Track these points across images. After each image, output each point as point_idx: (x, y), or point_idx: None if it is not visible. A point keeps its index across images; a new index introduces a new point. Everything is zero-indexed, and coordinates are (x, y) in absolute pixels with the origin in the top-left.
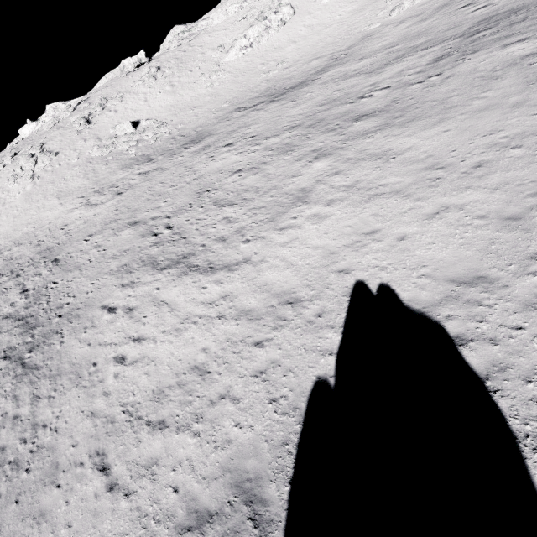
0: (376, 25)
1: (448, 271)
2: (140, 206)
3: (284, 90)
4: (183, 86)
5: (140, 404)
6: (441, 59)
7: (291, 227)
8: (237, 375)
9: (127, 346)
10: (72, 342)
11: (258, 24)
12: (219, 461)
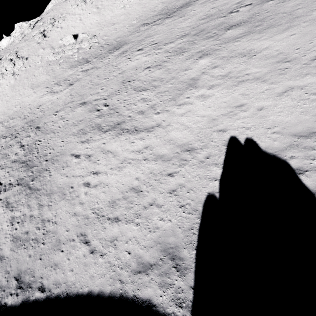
0: None
1: (292, 129)
2: (86, 92)
3: (175, 9)
4: (104, 8)
5: (102, 209)
6: None
7: (186, 104)
8: (159, 192)
9: (89, 177)
10: (56, 175)
11: None
12: (152, 238)
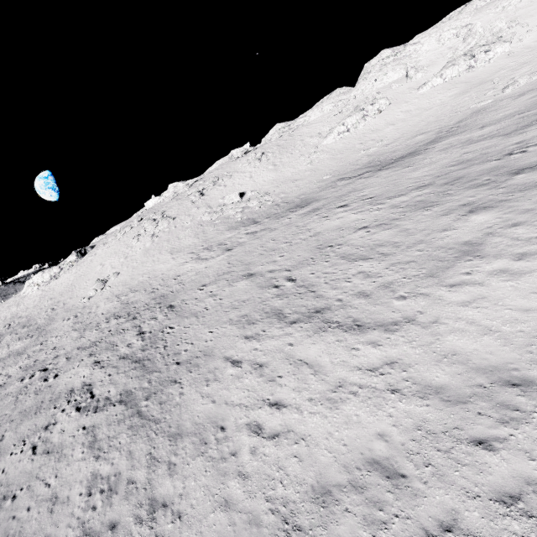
0: (487, 101)
1: None
2: (254, 260)
3: (391, 160)
4: (284, 164)
5: (296, 505)
6: None
7: (467, 284)
8: (462, 492)
9: (261, 411)
10: (193, 395)
11: (356, 114)
12: None
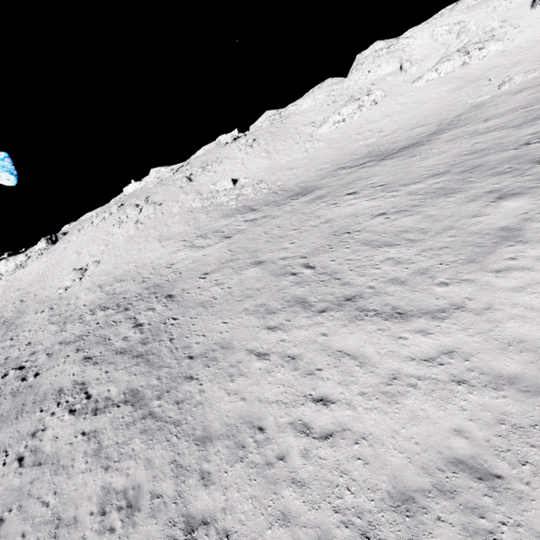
0: (485, 97)
1: None
2: (260, 247)
3: (394, 150)
4: (278, 152)
5: (373, 515)
6: None
7: (515, 269)
8: None
9: (305, 408)
10: (216, 393)
11: (352, 104)
12: None
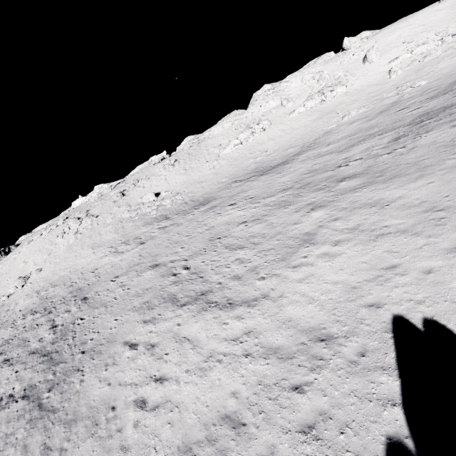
0: (333, 126)
1: None
2: (160, 252)
3: (270, 167)
4: (193, 169)
5: None
6: (399, 139)
7: (304, 265)
8: (280, 429)
9: (148, 386)
10: (92, 381)
11: (247, 131)
12: None
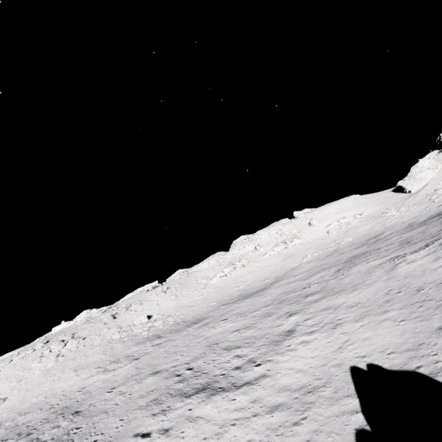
0: (296, 264)
1: (402, 346)
2: (159, 362)
3: (252, 293)
4: (183, 295)
5: None
6: (340, 270)
7: (289, 350)
8: None
9: None
10: None
11: (230, 266)
12: None
